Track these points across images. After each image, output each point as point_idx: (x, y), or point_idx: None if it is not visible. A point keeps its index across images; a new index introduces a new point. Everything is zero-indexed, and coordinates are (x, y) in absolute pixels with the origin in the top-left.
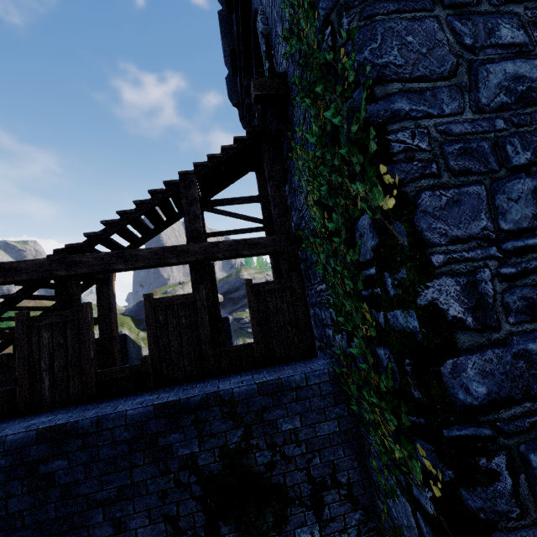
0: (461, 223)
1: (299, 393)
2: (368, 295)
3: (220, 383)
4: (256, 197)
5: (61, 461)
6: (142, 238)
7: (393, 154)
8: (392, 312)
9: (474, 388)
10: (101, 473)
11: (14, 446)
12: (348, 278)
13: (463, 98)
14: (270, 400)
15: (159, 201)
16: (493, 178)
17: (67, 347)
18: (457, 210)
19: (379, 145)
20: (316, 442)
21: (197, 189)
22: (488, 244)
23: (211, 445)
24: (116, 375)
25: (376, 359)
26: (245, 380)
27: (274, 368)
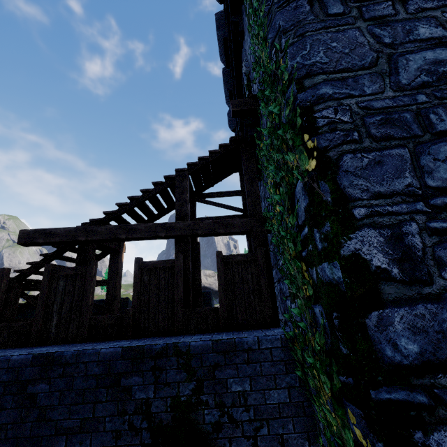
0: (384, 181)
1: (251, 356)
2: (306, 255)
3: (182, 338)
4: (238, 191)
5: (44, 384)
6: (147, 220)
7: (318, 128)
8: (320, 265)
9: (403, 345)
10: (72, 402)
11: (15, 365)
12: (289, 241)
13: (383, 81)
14: (222, 358)
15: (159, 190)
16: (417, 142)
17: (74, 295)
18: (379, 169)
19: (307, 122)
20: (265, 410)
21: (190, 183)
22: (414, 199)
23: (164, 394)
24: (104, 322)
25: (312, 317)
26: (204, 337)
27: (234, 332)
